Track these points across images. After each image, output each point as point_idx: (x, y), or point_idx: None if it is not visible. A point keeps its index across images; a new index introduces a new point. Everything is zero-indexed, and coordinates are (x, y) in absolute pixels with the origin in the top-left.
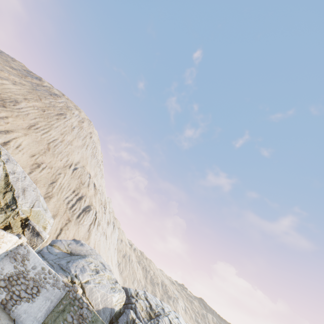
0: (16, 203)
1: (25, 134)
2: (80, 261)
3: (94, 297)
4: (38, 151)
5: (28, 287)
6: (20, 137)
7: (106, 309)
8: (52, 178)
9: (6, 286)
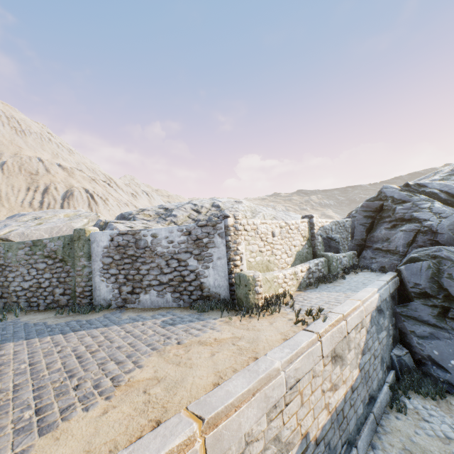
0: None
1: None
2: None
3: (36, 238)
4: None
5: None
6: None
7: None
8: None
9: None
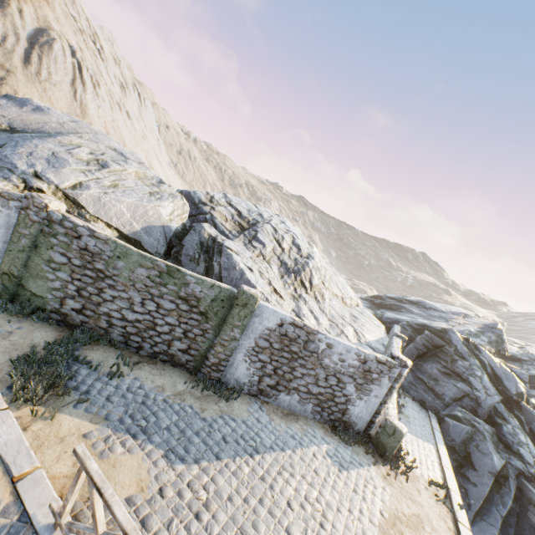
0: None
1: None
2: (40, 145)
3: (113, 214)
4: None
5: None
6: None
7: (151, 230)
8: None
9: None
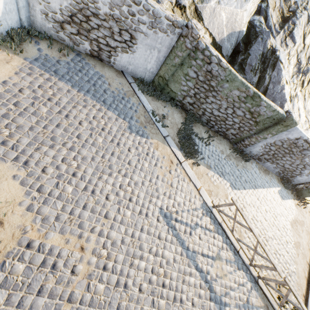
0: None
1: None
2: None
3: (216, 24)
4: None
5: (113, 33)
6: None
7: (231, 36)
8: None
9: (80, 33)
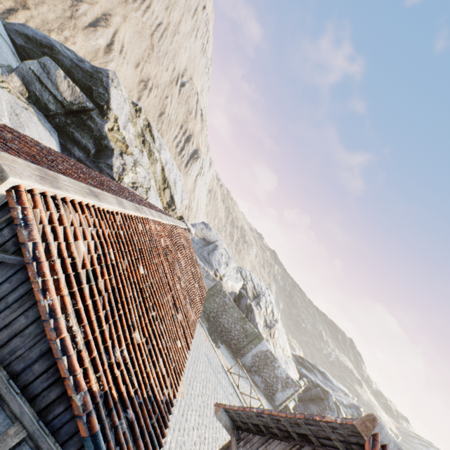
0: (174, 203)
1: (123, 17)
2: (216, 255)
3: (227, 285)
4: (141, 53)
5: None
6: (120, 27)
7: (232, 292)
8: (160, 106)
9: None
